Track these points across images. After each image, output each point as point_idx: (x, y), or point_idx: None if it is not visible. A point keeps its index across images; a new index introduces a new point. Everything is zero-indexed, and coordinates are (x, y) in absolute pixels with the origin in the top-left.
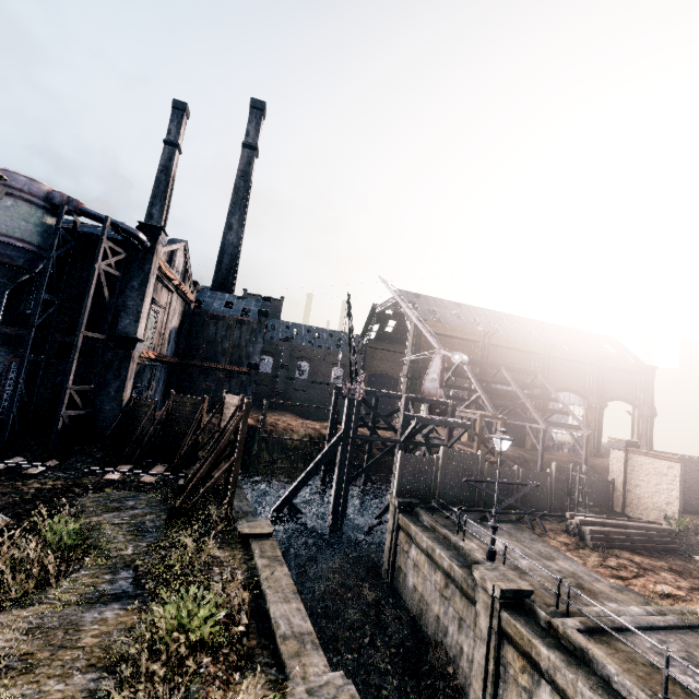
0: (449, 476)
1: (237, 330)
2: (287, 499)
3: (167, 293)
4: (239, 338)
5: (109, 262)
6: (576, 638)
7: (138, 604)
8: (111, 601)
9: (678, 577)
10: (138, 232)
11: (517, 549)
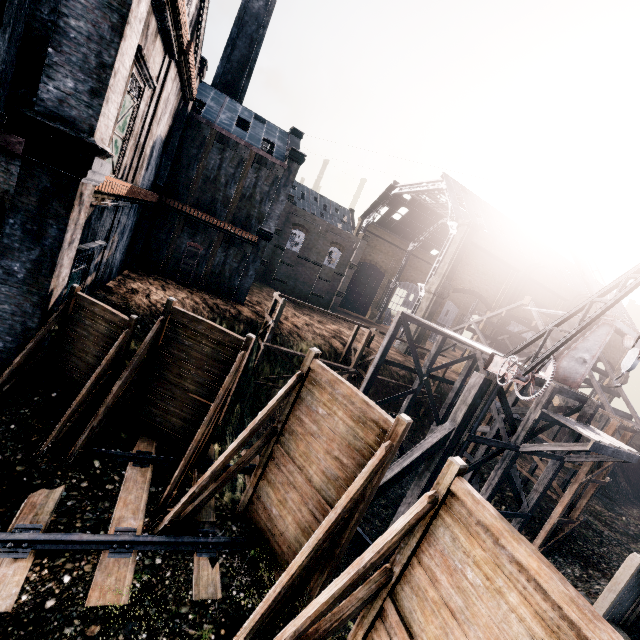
0: None
1: (252, 172)
2: None
3: (161, 54)
4: (253, 185)
5: None
6: None
7: None
8: None
9: None
10: None
11: None
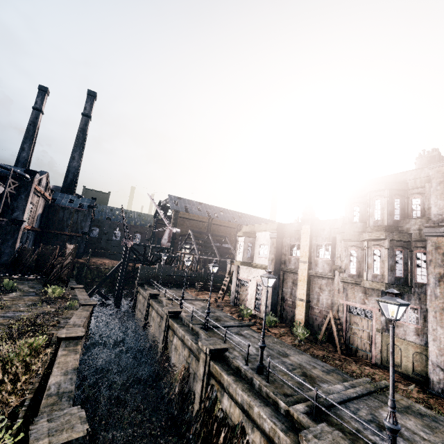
0: (160, 274)
1: (76, 215)
2: (96, 288)
3: (37, 197)
4: (77, 218)
5: (11, 188)
6: (162, 299)
7: (38, 296)
8: (30, 296)
9: (216, 295)
10: (26, 174)
11: (171, 292)
